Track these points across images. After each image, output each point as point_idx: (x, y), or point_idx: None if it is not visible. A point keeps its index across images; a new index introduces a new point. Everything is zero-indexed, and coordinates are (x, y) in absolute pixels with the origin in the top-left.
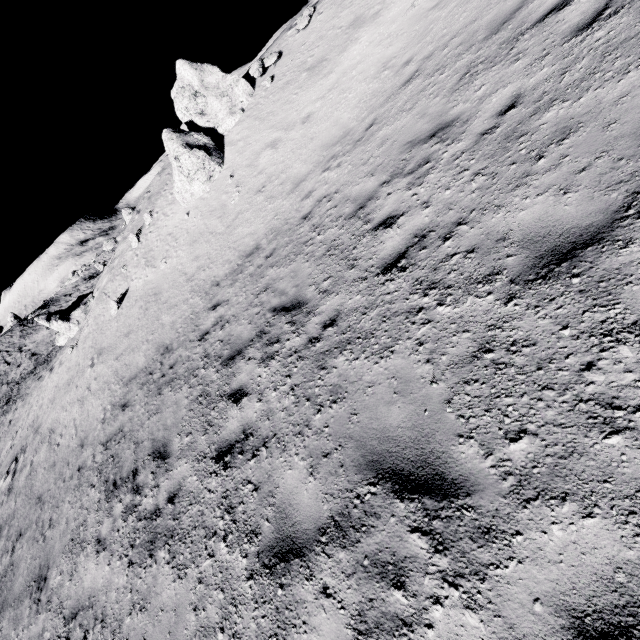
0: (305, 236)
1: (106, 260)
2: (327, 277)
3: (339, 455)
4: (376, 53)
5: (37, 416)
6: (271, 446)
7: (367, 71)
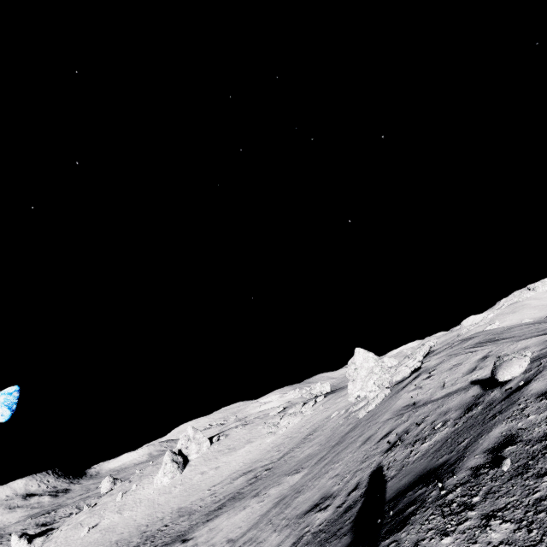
0: (187, 510)
1: (66, 513)
2: (182, 520)
3: None
4: (244, 455)
5: None
6: None
7: (239, 460)
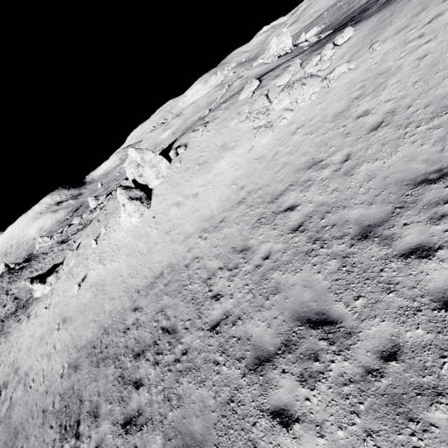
0: (184, 281)
1: (74, 230)
2: (189, 319)
3: (174, 441)
4: (231, 171)
5: (17, 358)
6: (149, 425)
7: (226, 180)
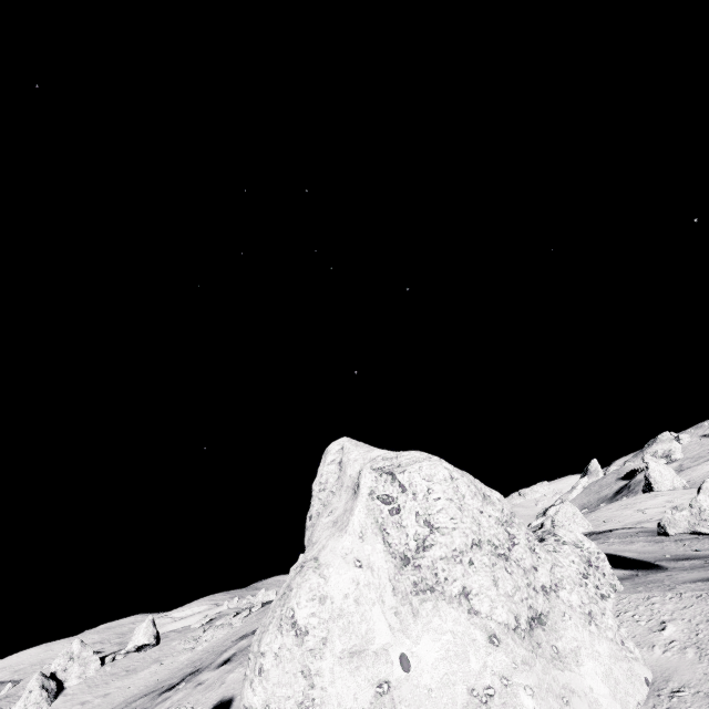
0: None
1: None
2: None
3: None
4: (148, 677)
5: None
6: None
7: (140, 683)
